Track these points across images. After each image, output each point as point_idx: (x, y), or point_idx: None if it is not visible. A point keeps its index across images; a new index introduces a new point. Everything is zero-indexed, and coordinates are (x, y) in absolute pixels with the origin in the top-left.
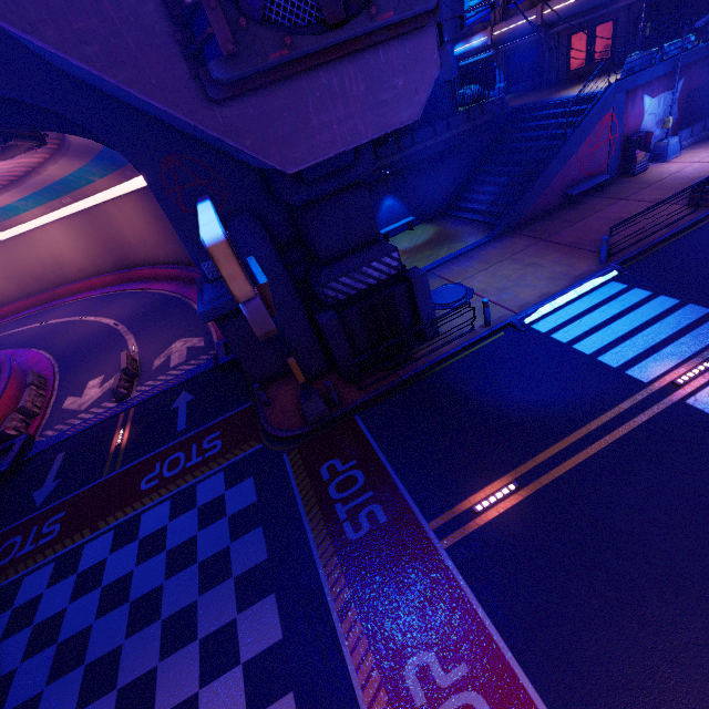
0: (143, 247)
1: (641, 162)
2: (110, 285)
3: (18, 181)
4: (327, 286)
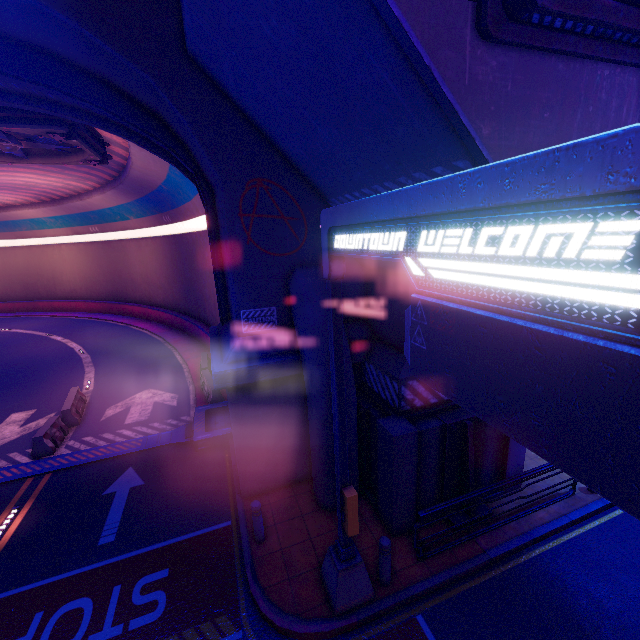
0: (145, 286)
1: None
2: (94, 311)
3: (59, 200)
4: (406, 383)
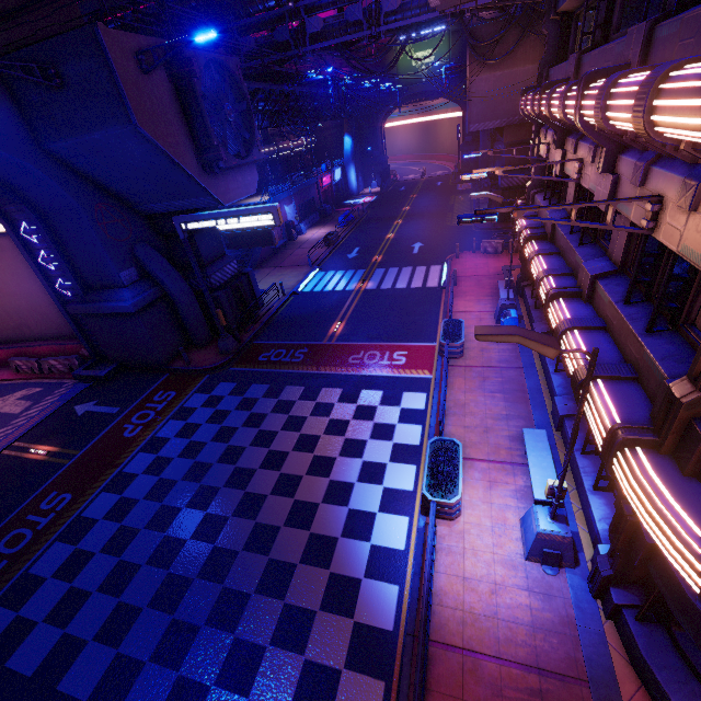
0: None
1: (295, 234)
2: None
3: None
4: (211, 277)
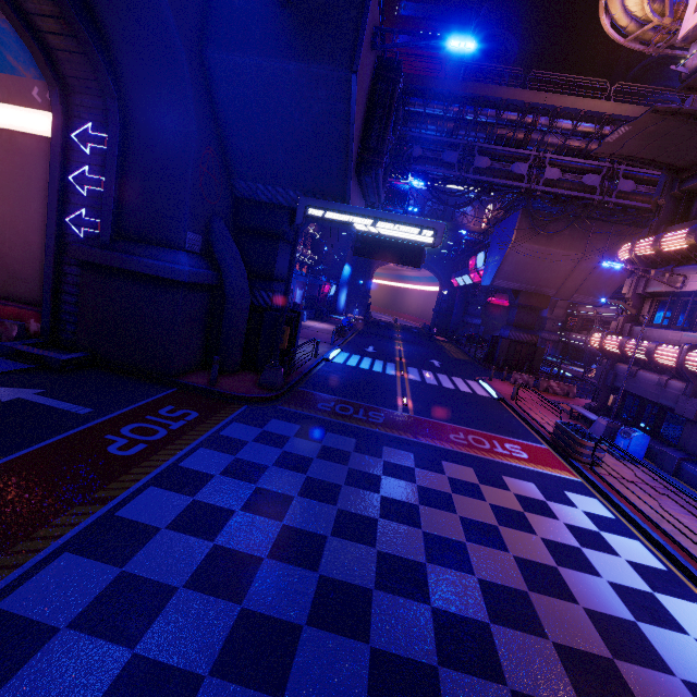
0: None
1: None
2: None
3: None
4: (275, 294)
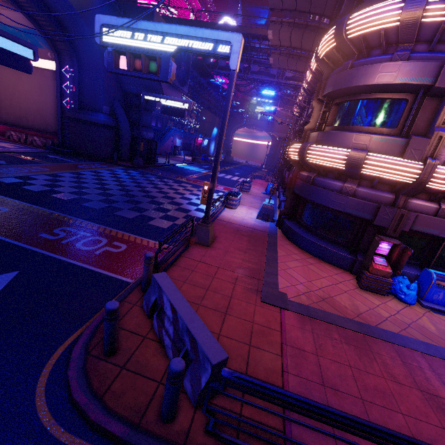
0: None
1: (177, 153)
2: None
3: None
4: (142, 132)
